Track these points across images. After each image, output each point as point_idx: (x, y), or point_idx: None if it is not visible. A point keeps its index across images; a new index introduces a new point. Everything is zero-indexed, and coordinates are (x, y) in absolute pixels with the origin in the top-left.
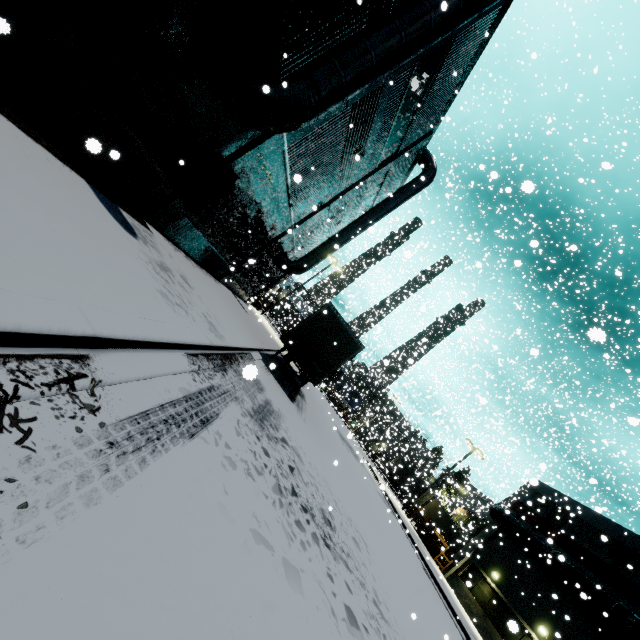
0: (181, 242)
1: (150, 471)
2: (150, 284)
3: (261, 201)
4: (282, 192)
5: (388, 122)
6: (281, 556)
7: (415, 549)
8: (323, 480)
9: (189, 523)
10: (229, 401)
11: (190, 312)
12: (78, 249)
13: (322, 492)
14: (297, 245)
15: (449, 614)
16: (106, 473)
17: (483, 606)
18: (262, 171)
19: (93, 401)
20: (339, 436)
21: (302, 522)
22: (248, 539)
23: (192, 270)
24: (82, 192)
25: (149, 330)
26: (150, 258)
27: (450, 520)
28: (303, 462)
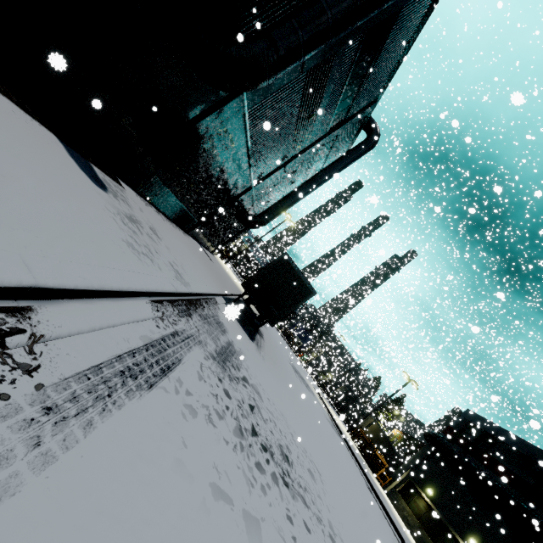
0: (152, 198)
1: (96, 435)
2: (115, 234)
3: (224, 161)
4: (243, 153)
5: (338, 90)
6: (241, 508)
7: (360, 469)
8: (280, 414)
9: (139, 492)
10: (192, 345)
11: (156, 261)
12: (33, 196)
13: (280, 427)
14: (256, 202)
15: (391, 529)
16: (35, 448)
17: (419, 518)
18: (225, 133)
19: (31, 359)
20: (293, 369)
21: (262, 463)
22: (207, 497)
23: (162, 223)
24: (50, 145)
25: (107, 279)
26: (119, 210)
27: (388, 441)
28: (262, 399)
